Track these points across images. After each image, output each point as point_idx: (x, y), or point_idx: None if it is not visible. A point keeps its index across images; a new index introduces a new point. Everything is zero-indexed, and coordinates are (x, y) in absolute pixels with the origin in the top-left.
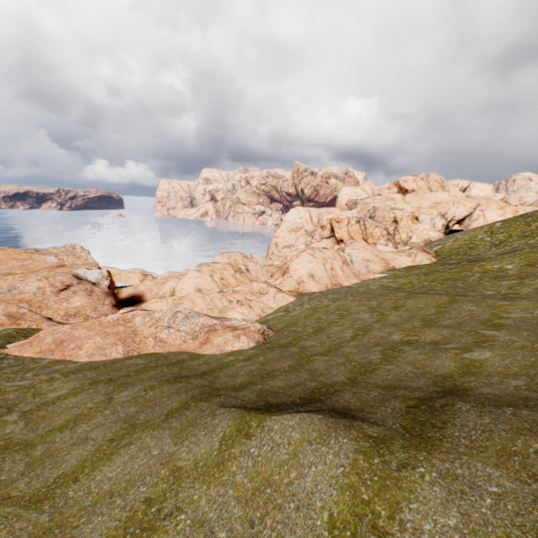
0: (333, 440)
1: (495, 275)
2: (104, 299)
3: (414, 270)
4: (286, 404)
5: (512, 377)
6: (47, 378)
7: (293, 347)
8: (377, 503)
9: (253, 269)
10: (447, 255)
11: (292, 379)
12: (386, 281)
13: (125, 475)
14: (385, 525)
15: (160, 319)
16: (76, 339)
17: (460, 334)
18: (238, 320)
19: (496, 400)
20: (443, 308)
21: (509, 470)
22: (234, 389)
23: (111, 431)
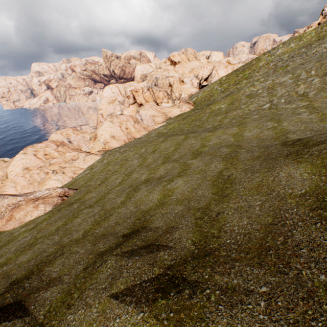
0: None
1: (216, 113)
2: None
3: (180, 117)
4: None
5: (181, 202)
6: None
7: (77, 203)
8: None
9: (75, 140)
10: (199, 103)
11: (42, 247)
12: (161, 129)
13: None
14: None
15: None
16: None
17: (176, 166)
18: (41, 191)
19: (147, 240)
20: (178, 146)
21: None
22: None
23: None
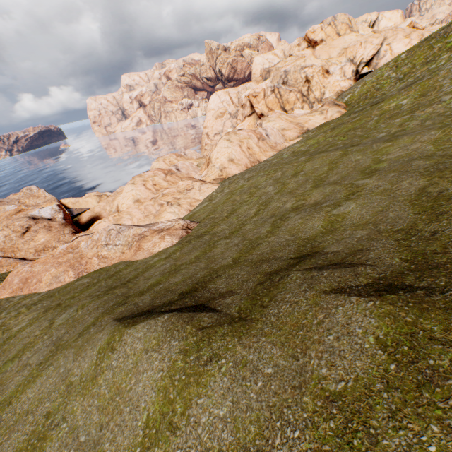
0: (166, 344)
1: (391, 114)
2: (63, 230)
3: (324, 127)
4: (163, 306)
5: (361, 227)
6: (15, 314)
7: (207, 235)
8: (177, 401)
9: (183, 167)
10: (356, 103)
11: (190, 271)
12: (298, 146)
13: (39, 394)
14: (177, 421)
15: (99, 239)
16: (36, 274)
17: (338, 189)
18: (163, 223)
19: (330, 260)
20: (334, 165)
21: (290, 347)
22: (140, 294)
23: (43, 355)
